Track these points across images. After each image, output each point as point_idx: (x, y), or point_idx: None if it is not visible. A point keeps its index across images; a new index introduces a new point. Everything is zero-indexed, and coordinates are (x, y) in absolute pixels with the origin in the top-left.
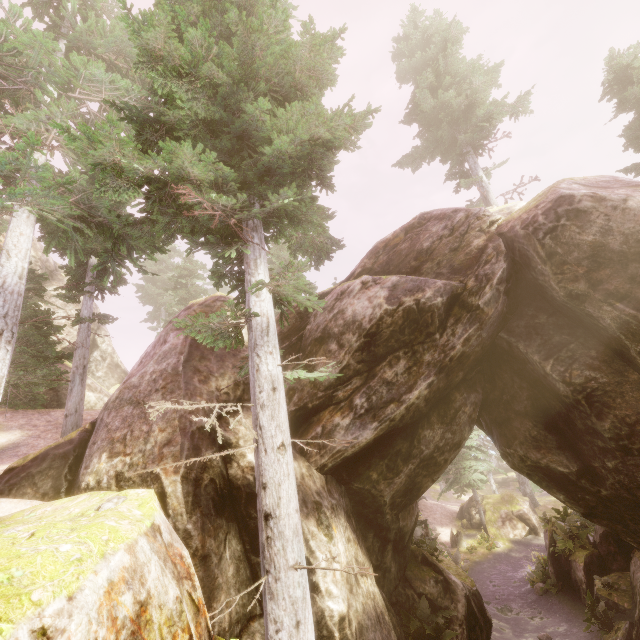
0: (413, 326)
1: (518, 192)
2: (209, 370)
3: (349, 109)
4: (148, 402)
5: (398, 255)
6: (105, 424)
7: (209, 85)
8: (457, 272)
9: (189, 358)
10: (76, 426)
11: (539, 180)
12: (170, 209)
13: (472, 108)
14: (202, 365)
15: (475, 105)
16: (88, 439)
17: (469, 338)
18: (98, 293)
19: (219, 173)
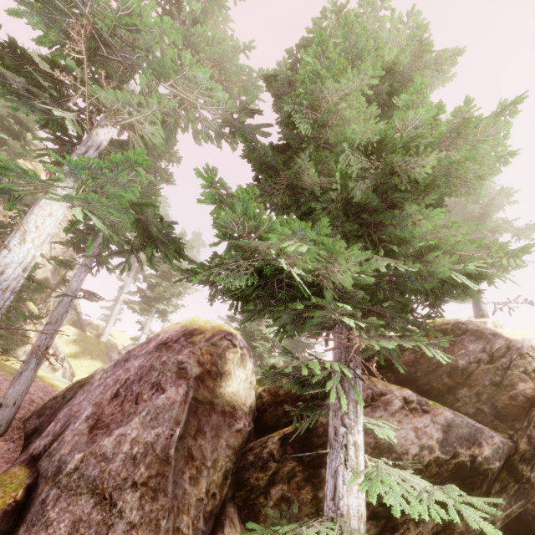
0: (456, 482)
1: (509, 306)
2: (202, 455)
3: (505, 243)
4: (117, 503)
5: (428, 360)
6: (45, 521)
7: (381, 168)
8: (502, 418)
9: (185, 432)
10: (6, 423)
11: (532, 304)
12: (280, 308)
13: (479, 215)
14: (196, 445)
15: (483, 214)
16: (12, 526)
17: (510, 514)
18: (95, 265)
19: (352, 276)
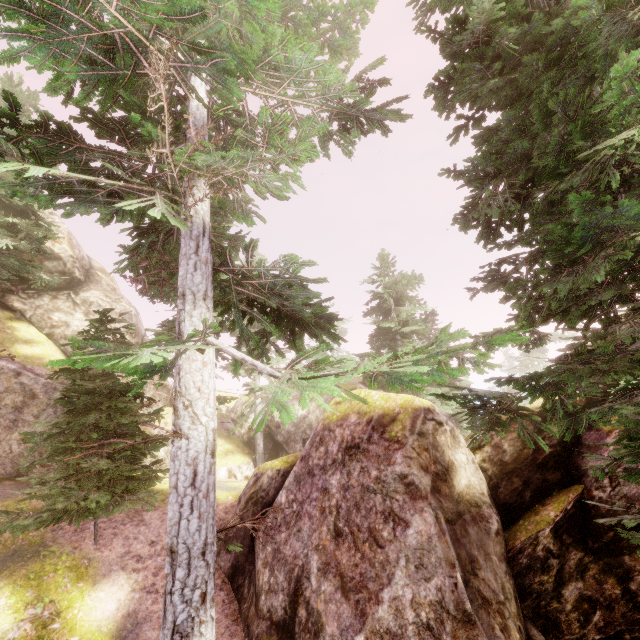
0: None
1: None
2: (492, 591)
3: None
4: None
5: None
6: None
7: None
8: None
9: (465, 574)
10: None
11: None
12: None
13: None
14: (481, 582)
15: None
16: None
17: None
18: None
19: None
